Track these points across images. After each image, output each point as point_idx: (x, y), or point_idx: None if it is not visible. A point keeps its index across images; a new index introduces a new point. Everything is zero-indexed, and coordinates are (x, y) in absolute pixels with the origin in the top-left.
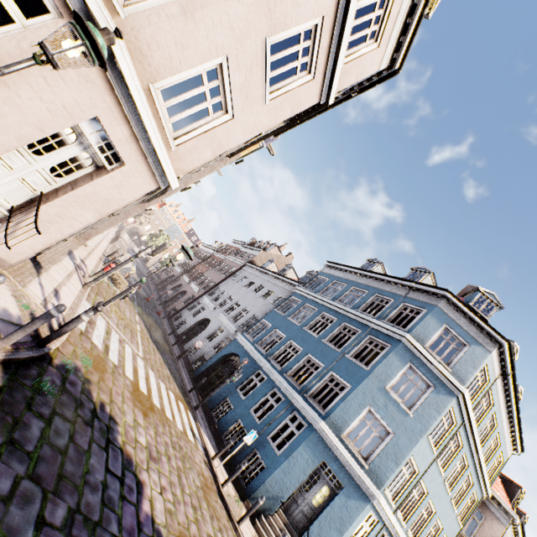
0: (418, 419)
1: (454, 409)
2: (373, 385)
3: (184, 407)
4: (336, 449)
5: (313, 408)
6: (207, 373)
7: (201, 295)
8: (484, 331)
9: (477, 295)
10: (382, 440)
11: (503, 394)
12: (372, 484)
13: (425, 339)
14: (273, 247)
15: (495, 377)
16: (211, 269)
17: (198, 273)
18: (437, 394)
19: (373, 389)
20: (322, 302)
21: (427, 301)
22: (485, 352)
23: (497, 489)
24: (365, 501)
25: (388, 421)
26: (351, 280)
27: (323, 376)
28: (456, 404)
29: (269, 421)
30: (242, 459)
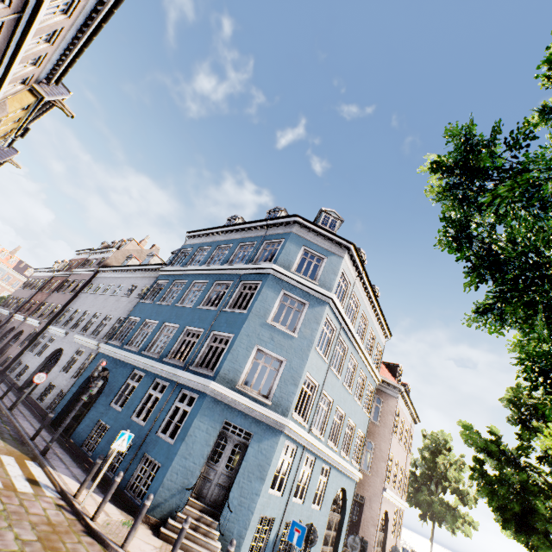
0: (303, 337)
1: (330, 317)
2: (255, 324)
3: (15, 459)
4: (235, 402)
5: (201, 375)
6: (69, 409)
7: (45, 327)
8: (334, 241)
9: (323, 215)
10: (277, 371)
11: (364, 293)
12: (279, 415)
13: (290, 264)
14: (128, 242)
15: (354, 280)
16: (54, 293)
17: (36, 304)
18: (313, 309)
19: (256, 328)
20: (191, 272)
21: (284, 232)
22: (339, 259)
23: (384, 374)
24: (277, 435)
25: (278, 351)
26: (215, 241)
27: (205, 340)
28: (331, 311)
29: (156, 416)
30: (131, 475)
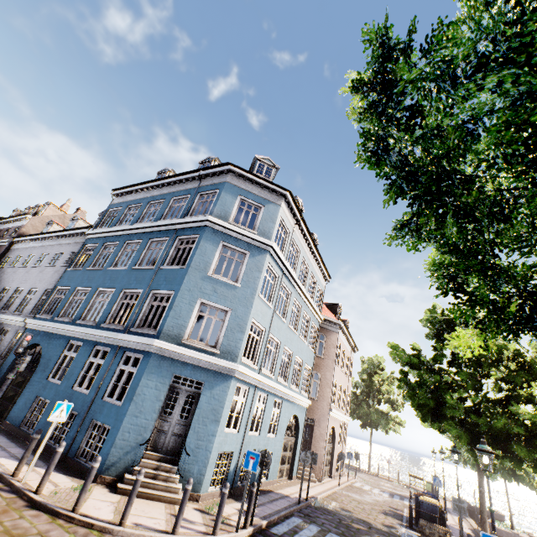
0: (246, 286)
1: (271, 264)
2: (196, 278)
3: None
4: (183, 356)
5: (144, 335)
6: None
7: None
8: (270, 189)
9: (257, 163)
10: (223, 321)
11: (303, 240)
12: (228, 362)
13: (228, 215)
14: (46, 207)
15: (293, 227)
16: None
17: None
18: (254, 258)
19: (198, 282)
20: (122, 232)
21: (218, 182)
22: (277, 207)
23: (326, 314)
24: (228, 380)
25: (222, 302)
26: (145, 198)
27: (145, 300)
28: (272, 259)
29: (100, 382)
30: (79, 443)
